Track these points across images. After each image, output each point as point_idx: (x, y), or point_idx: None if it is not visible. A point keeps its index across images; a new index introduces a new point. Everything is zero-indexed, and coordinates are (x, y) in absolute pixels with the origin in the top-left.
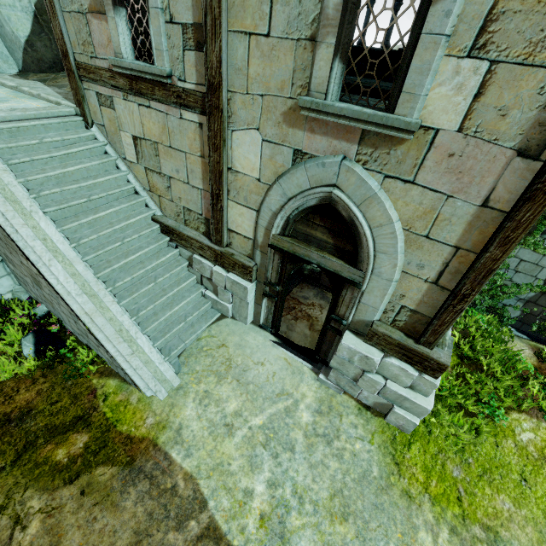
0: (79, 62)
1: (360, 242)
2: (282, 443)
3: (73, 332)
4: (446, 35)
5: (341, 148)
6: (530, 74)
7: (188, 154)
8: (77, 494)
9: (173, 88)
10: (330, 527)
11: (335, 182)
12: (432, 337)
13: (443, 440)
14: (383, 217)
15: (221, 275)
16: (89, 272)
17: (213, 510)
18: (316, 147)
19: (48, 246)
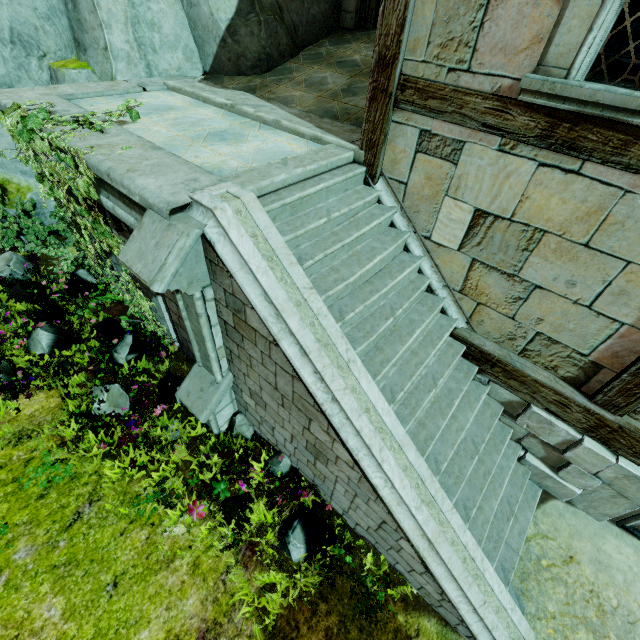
0: (412, 77)
1: None
2: None
3: (341, 512)
4: None
5: None
6: None
7: (634, 266)
8: None
9: None
10: None
11: None
12: None
13: None
14: None
15: (601, 458)
16: (421, 460)
17: None
18: None
19: (372, 423)
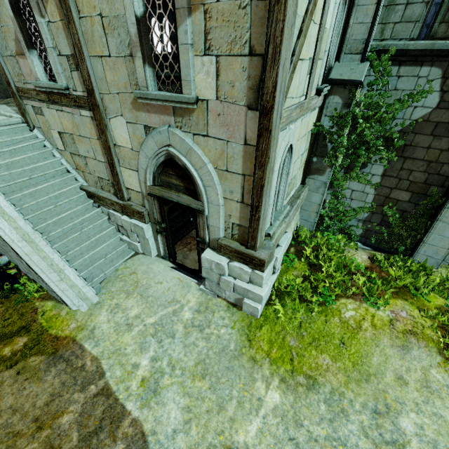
0: (18, 87)
1: (194, 181)
2: (167, 333)
3: (25, 272)
4: (190, 44)
5: (166, 120)
6: (235, 61)
7: (90, 139)
8: (14, 374)
9: (71, 96)
10: (191, 383)
11: (169, 143)
12: (253, 241)
13: (286, 322)
14: (200, 161)
15: (126, 221)
16: (28, 226)
17: (109, 378)
18: (154, 121)
19: None
